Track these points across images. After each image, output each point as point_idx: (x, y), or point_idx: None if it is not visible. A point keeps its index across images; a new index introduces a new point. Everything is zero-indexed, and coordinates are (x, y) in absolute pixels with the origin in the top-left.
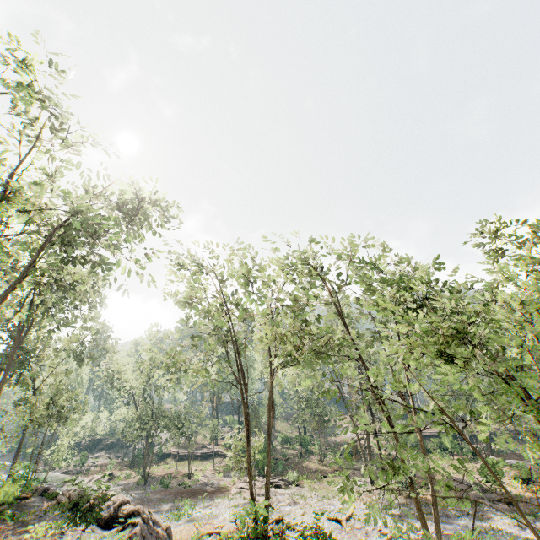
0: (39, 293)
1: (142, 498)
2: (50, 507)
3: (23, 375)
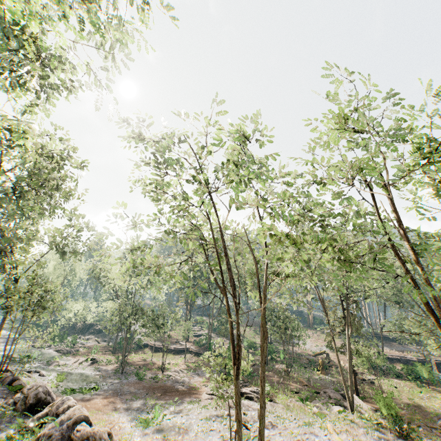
0: (1, 168)
1: (116, 389)
2: (4, 407)
3: (2, 261)
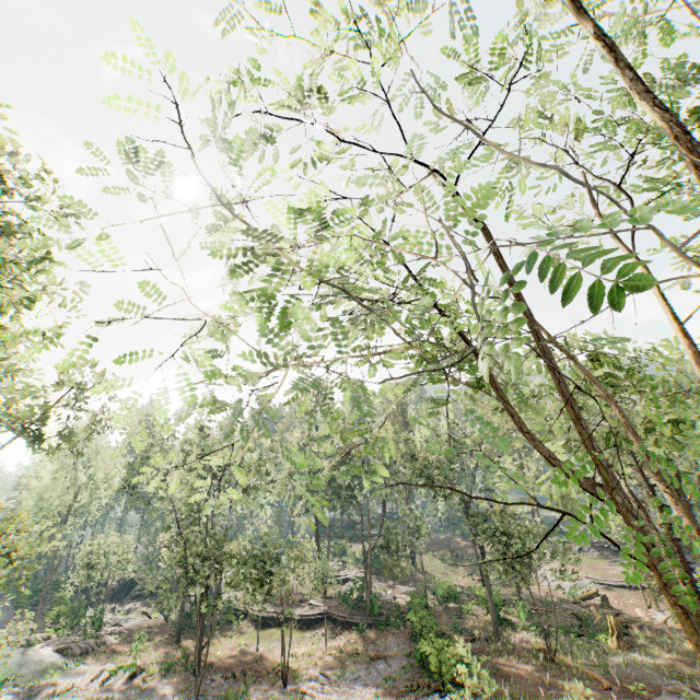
0: None
1: None
2: None
3: None
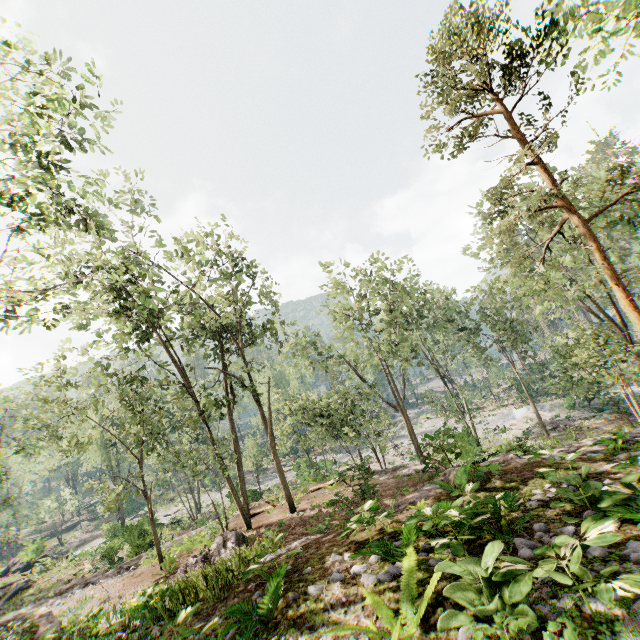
0: None
1: None
2: None
3: None
